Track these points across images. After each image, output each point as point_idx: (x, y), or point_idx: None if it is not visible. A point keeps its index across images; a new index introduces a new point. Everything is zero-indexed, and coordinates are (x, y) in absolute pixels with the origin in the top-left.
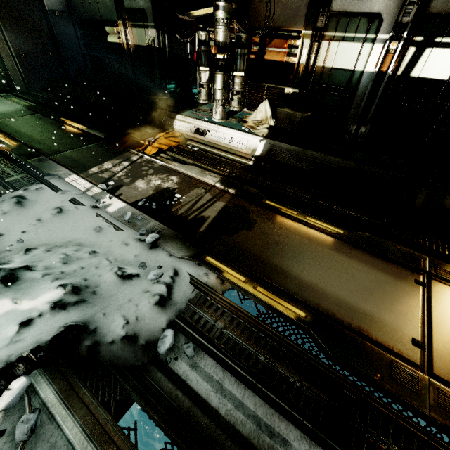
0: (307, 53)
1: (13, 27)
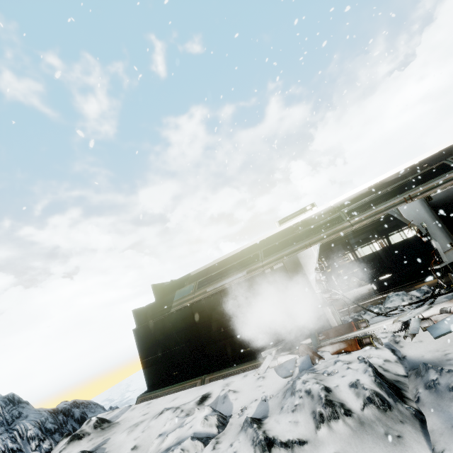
0: (352, 257)
1: None
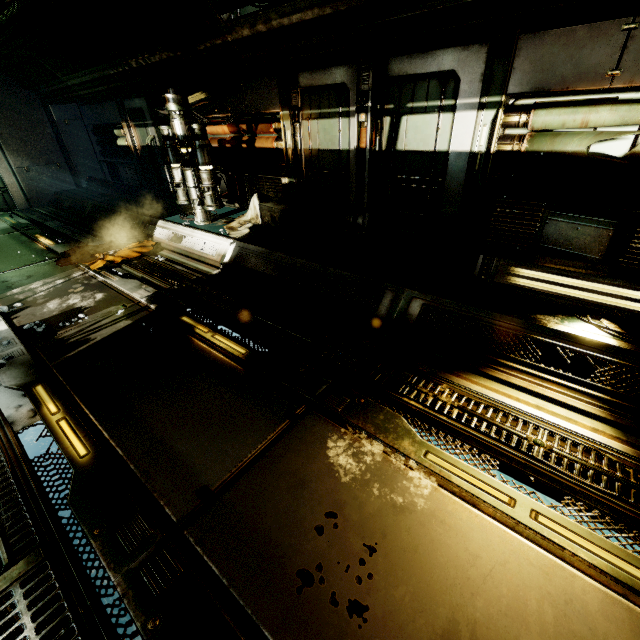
0: (291, 136)
1: (14, 142)
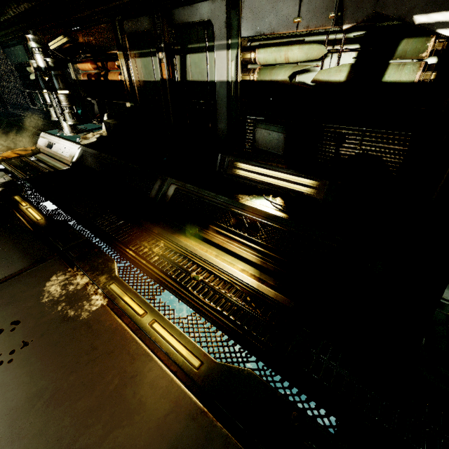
0: (126, 71)
1: None
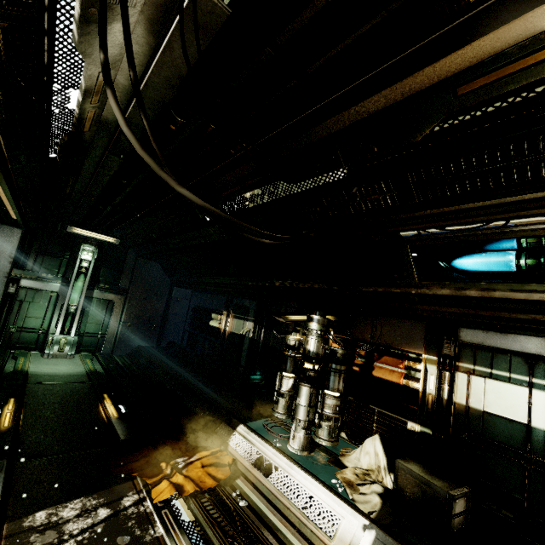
0: (435, 382)
1: (135, 304)
